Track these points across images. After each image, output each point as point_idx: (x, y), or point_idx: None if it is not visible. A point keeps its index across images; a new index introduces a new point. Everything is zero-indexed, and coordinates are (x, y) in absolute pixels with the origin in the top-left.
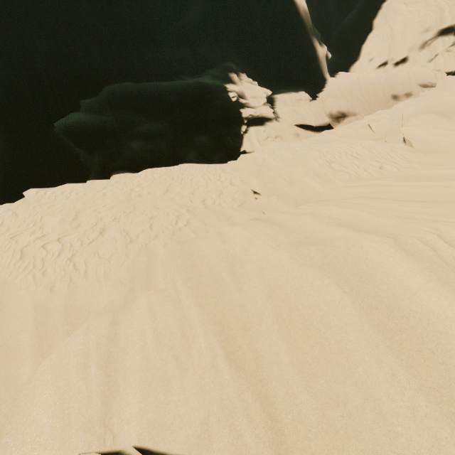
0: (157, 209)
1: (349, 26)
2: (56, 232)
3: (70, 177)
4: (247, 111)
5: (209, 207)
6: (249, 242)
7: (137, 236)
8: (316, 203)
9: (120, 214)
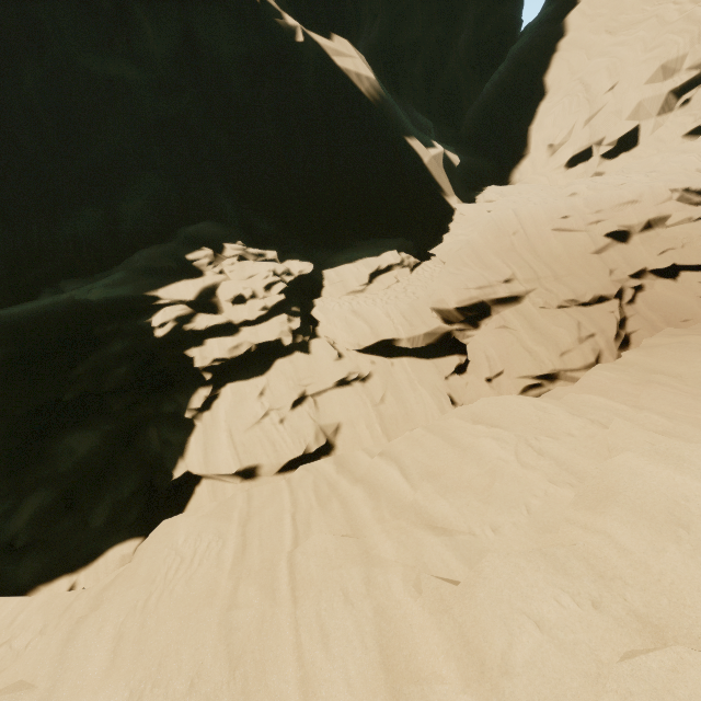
0: None
1: (496, 96)
2: None
3: None
4: (207, 351)
5: None
6: None
7: None
8: None
9: None
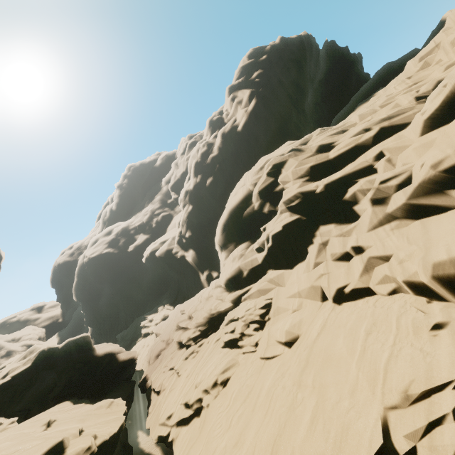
0: None
1: None
2: None
3: None
4: (142, 330)
5: None
6: None
7: None
8: None
9: None
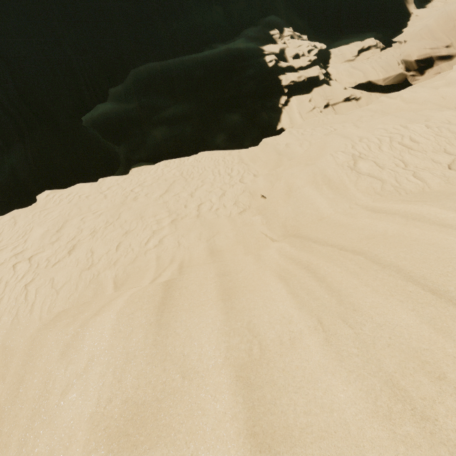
0: (140, 219)
1: None
2: (34, 247)
3: (109, 168)
4: (288, 77)
5: (201, 216)
6: (86, 366)
7: (99, 259)
8: (296, 247)
9: (101, 225)
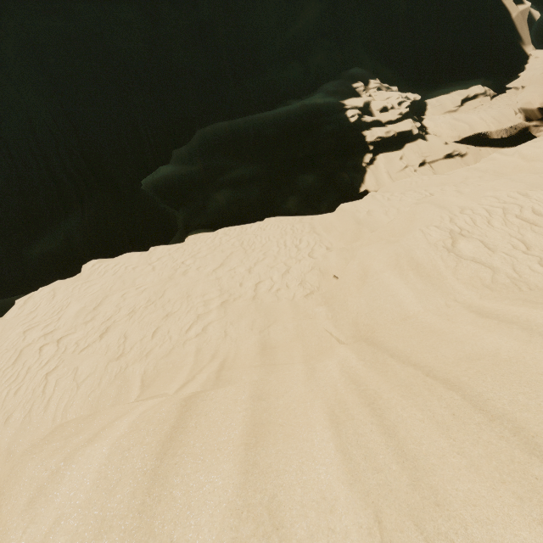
0: (186, 298)
1: None
2: (66, 326)
3: (166, 233)
4: (374, 132)
5: (258, 297)
6: (49, 531)
7: (132, 347)
8: (365, 361)
9: (142, 304)
